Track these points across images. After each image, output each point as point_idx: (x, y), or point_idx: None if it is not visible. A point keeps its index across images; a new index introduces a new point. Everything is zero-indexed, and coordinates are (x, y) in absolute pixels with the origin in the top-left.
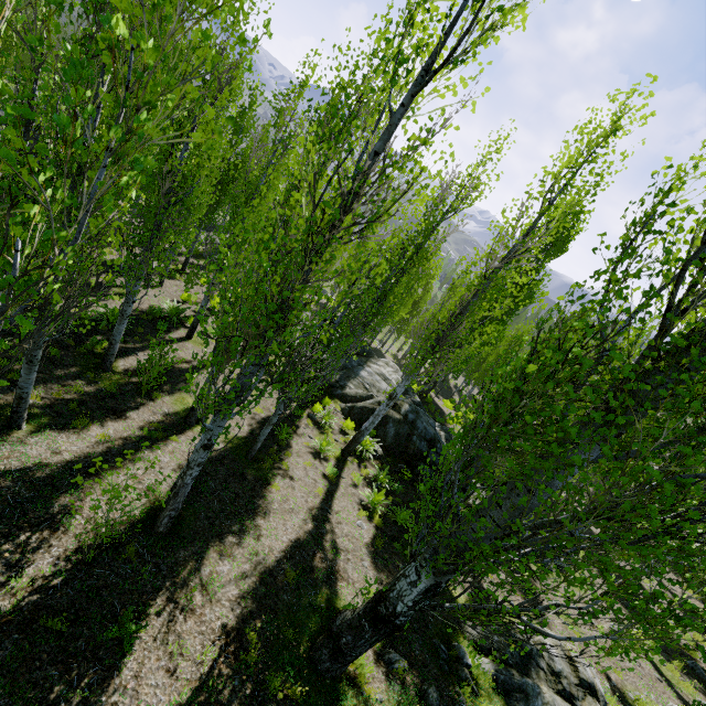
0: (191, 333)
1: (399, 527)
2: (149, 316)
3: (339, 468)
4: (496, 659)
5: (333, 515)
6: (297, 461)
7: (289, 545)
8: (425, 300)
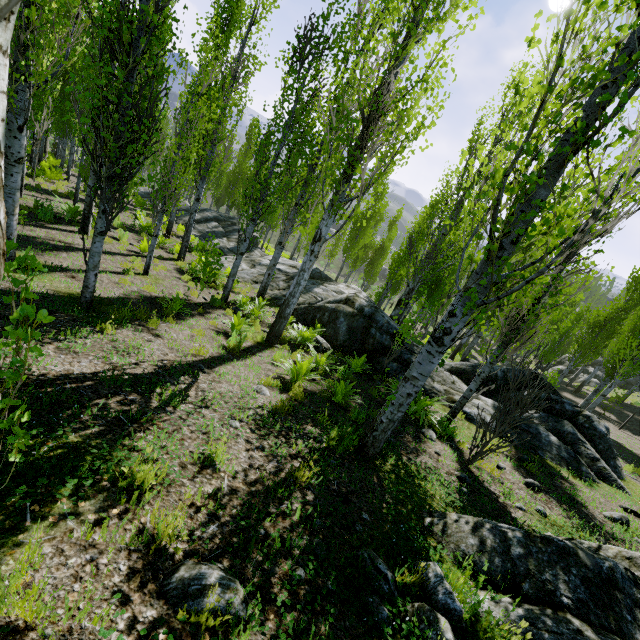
0: (84, 225)
1: (337, 407)
2: (33, 208)
3: (256, 349)
4: (526, 595)
5: (210, 374)
6: (182, 329)
7: (57, 375)
8: (389, 238)
